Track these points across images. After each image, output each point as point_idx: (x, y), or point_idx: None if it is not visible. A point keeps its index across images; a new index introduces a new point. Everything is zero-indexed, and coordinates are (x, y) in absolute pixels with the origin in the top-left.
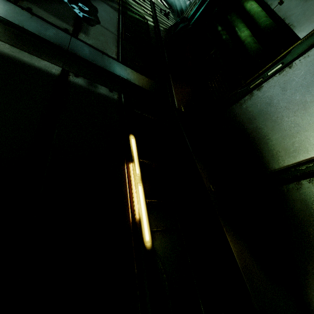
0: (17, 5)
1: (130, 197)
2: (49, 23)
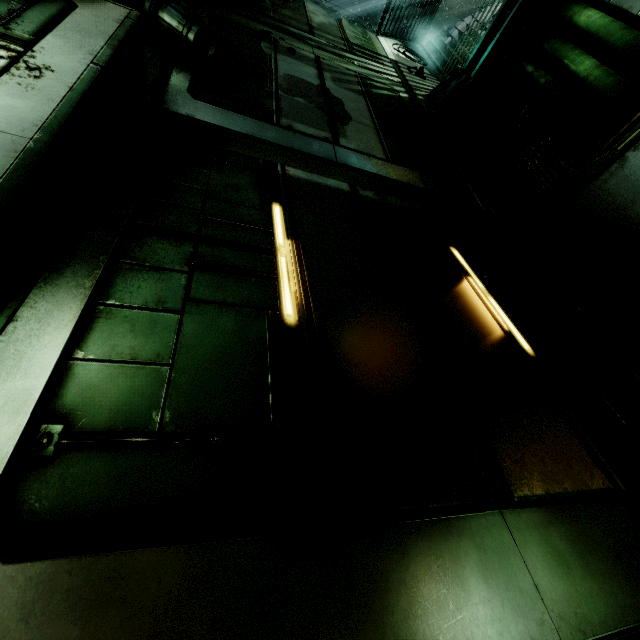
0: (279, 126)
1: (488, 309)
2: (310, 136)
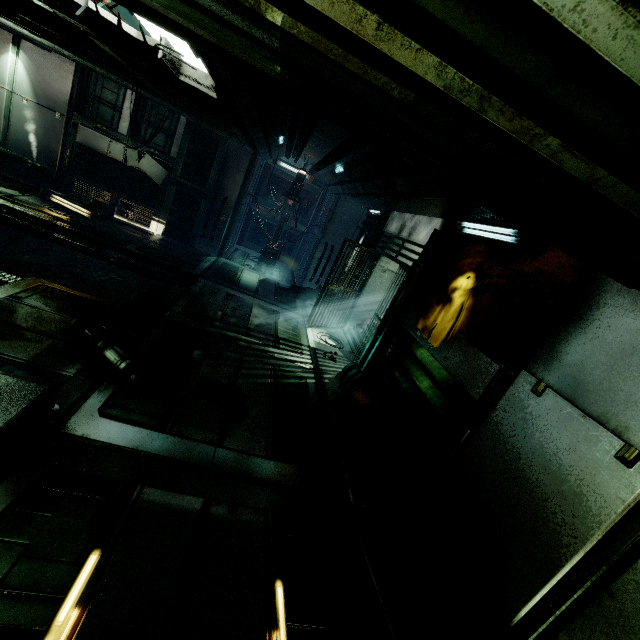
0: (170, 434)
1: None
2: (196, 440)
